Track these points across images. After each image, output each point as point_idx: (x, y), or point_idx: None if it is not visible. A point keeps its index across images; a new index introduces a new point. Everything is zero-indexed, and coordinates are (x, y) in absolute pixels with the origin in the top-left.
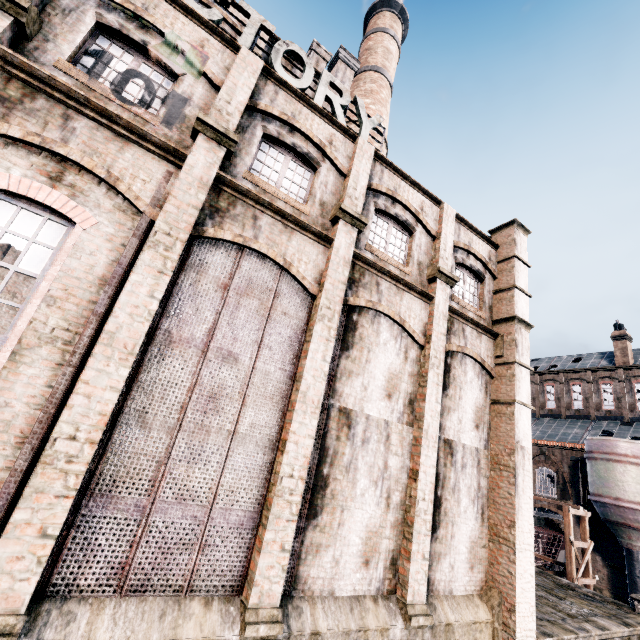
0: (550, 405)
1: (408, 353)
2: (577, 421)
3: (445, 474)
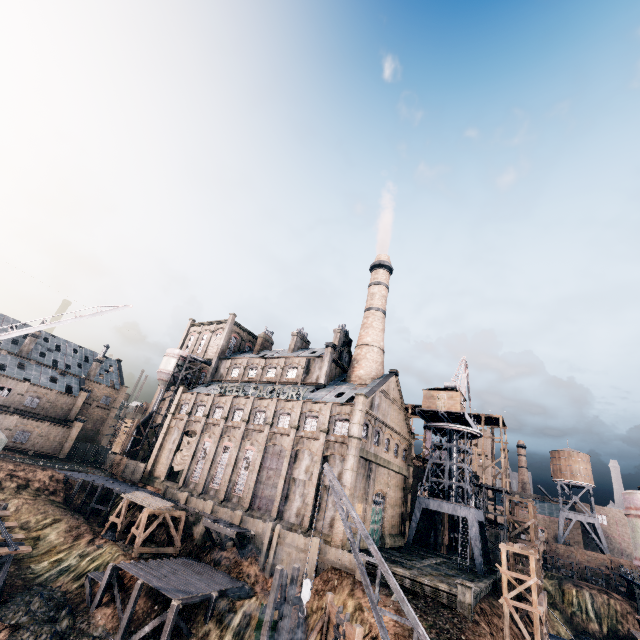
0: None
1: (313, 459)
2: None
3: (323, 496)
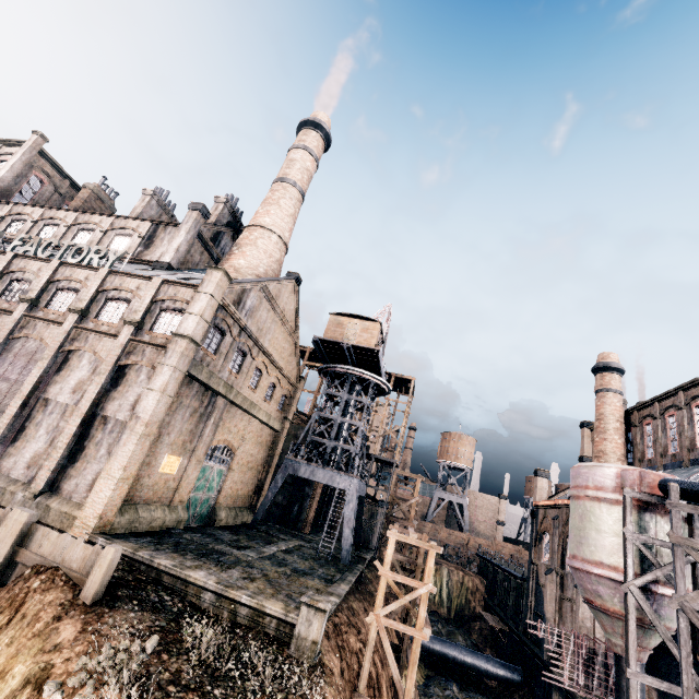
0: (674, 448)
1: (97, 369)
2: (697, 467)
3: (95, 434)
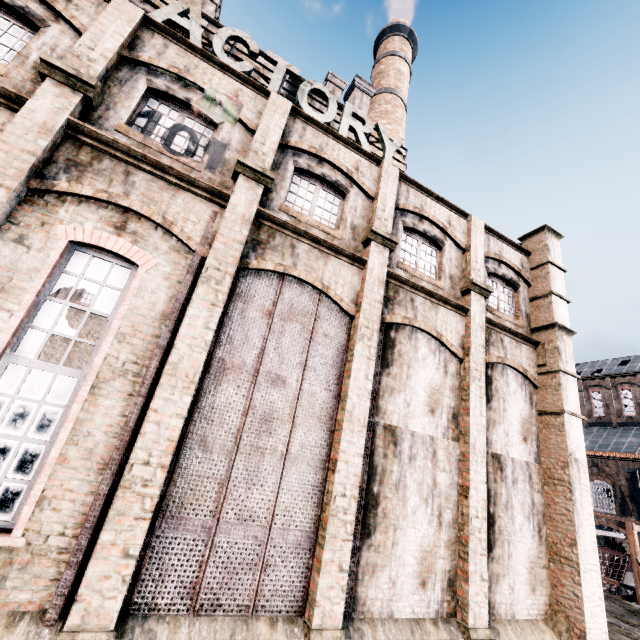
0: (598, 412)
1: (447, 367)
2: (630, 429)
3: (496, 490)
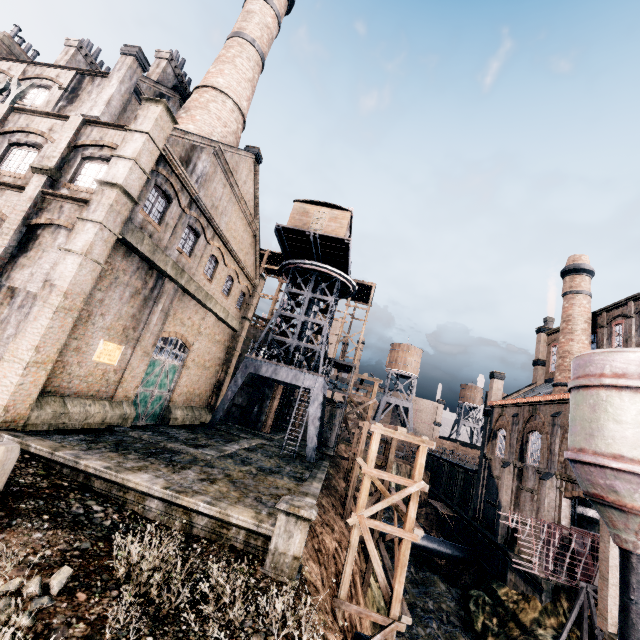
0: None
1: None
2: None
3: None
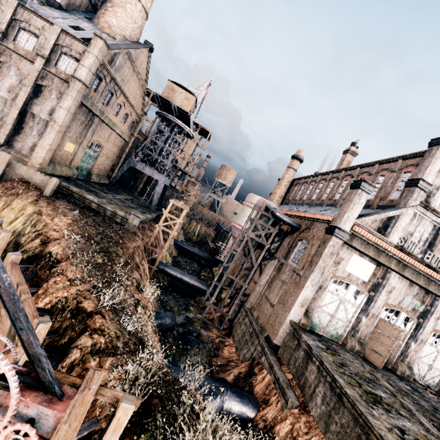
0: (297, 198)
1: (22, 81)
2: (297, 206)
3: (28, 122)
